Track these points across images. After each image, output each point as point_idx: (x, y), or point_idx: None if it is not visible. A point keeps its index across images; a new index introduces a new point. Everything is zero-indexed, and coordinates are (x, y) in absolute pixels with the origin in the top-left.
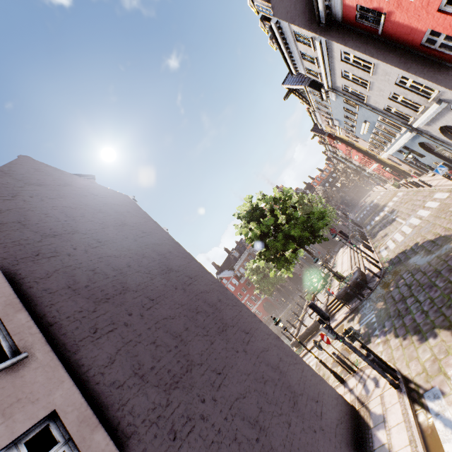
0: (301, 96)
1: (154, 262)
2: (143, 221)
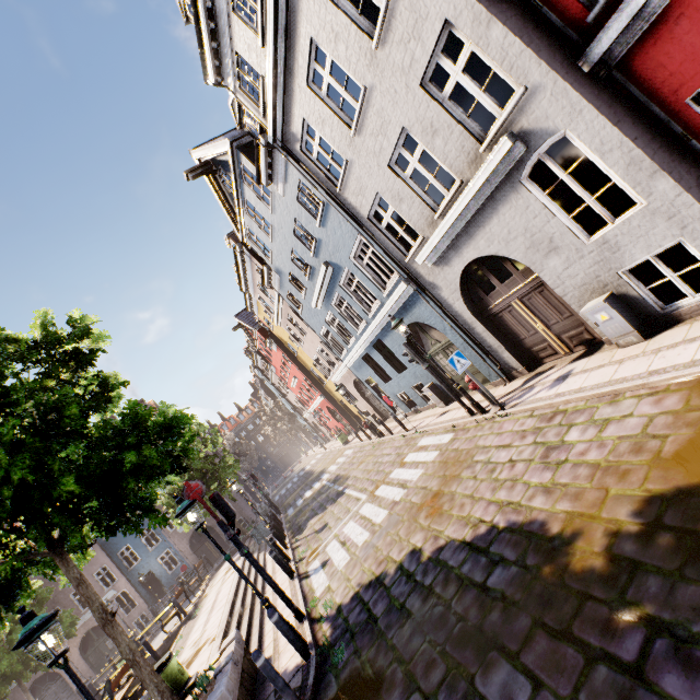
0: (226, 198)
1: None
2: None
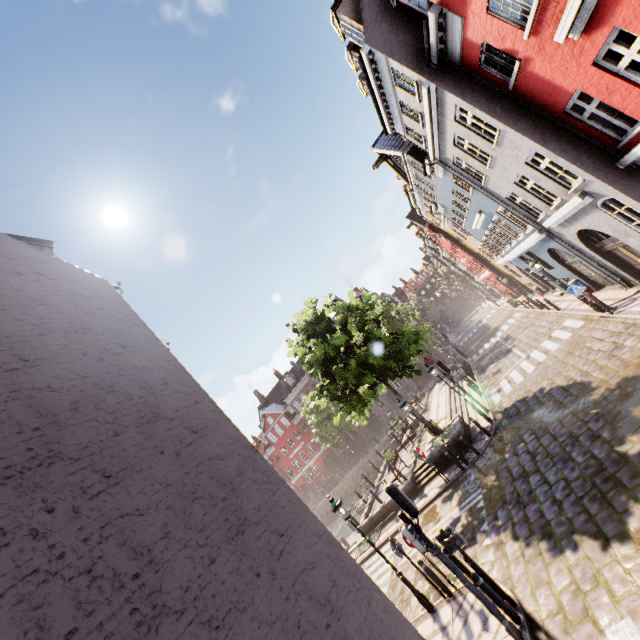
0: (397, 167)
1: (129, 401)
2: (126, 326)
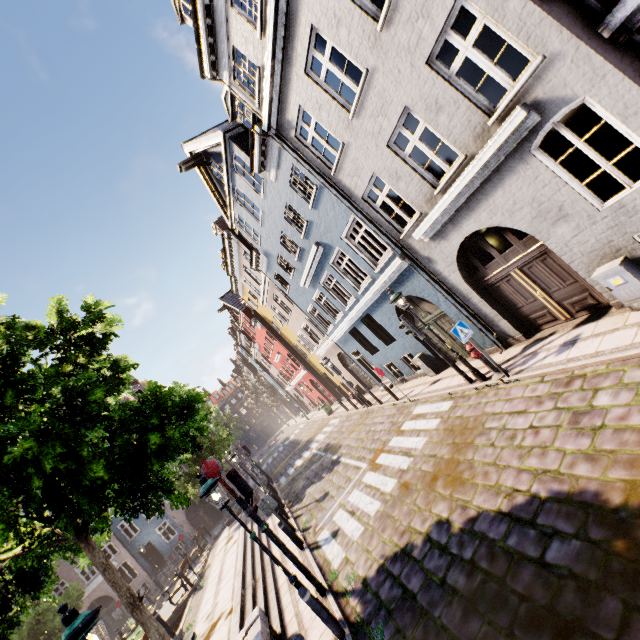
0: (216, 187)
1: None
2: None
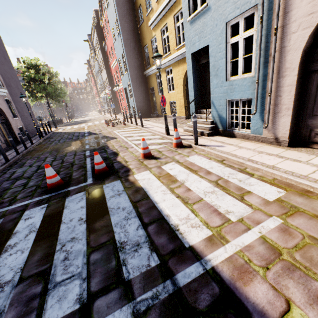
0: (91, 47)
1: (1, 51)
2: None
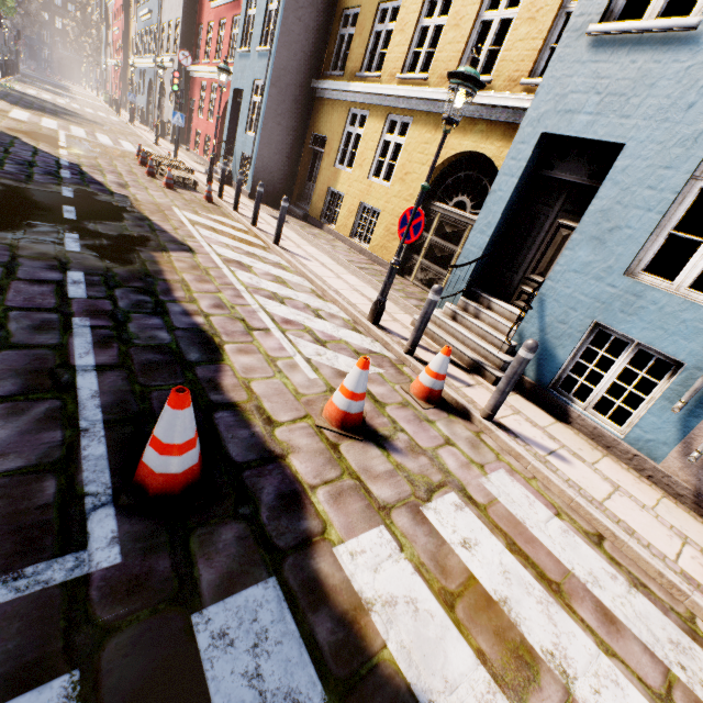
0: None
1: None
2: None
